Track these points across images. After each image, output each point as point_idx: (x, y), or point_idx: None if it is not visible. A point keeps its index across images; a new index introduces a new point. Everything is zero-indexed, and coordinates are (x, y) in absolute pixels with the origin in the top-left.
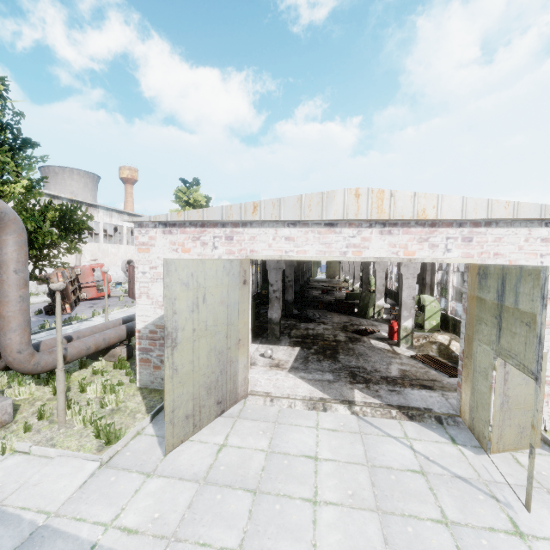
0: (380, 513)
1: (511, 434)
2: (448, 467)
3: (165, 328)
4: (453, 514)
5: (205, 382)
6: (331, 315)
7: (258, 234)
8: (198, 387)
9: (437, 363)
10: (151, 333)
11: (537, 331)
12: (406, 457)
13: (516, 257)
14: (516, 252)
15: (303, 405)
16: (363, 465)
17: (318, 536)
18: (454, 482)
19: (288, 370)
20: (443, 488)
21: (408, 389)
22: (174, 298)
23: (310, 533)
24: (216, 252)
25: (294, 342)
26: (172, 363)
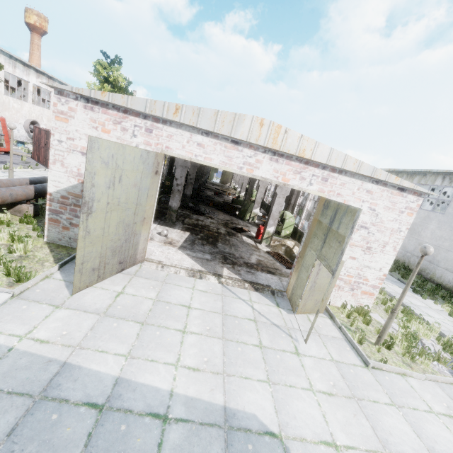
0: (224, 340)
1: (311, 304)
2: (270, 319)
3: (83, 197)
4: (266, 342)
5: (112, 246)
6: (218, 213)
7: (175, 133)
8: (105, 248)
9: (282, 259)
10: (63, 198)
11: (343, 247)
12: (247, 311)
13: (349, 199)
14: (350, 195)
15: (186, 273)
16: (220, 314)
17: (183, 350)
18: (271, 327)
19: (178, 248)
20: (264, 329)
21: (259, 272)
22: (94, 173)
23: (178, 348)
24: (134, 140)
25: (186, 228)
26: (86, 227)
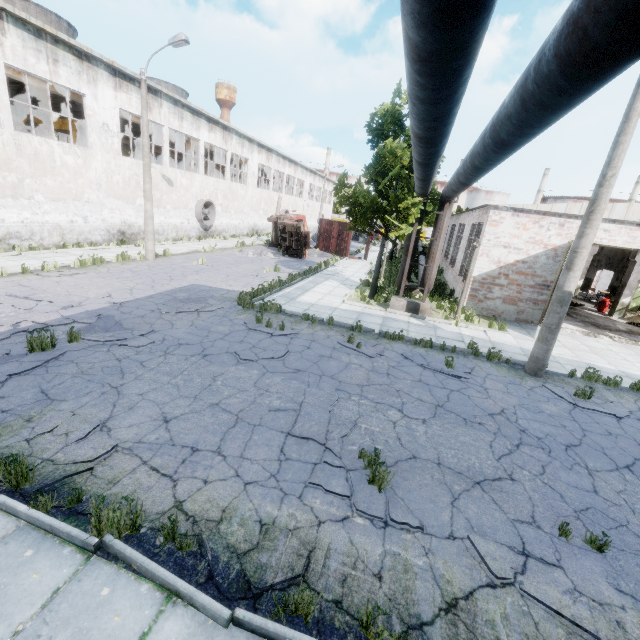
0: None
1: None
2: None
3: None
4: None
5: None
6: None
7: None
8: None
9: None
10: (483, 279)
11: None
12: None
13: None
14: None
15: (580, 333)
16: (639, 356)
17: (639, 367)
18: None
19: None
20: None
21: None
22: None
23: (635, 366)
24: (548, 233)
25: None
26: None
